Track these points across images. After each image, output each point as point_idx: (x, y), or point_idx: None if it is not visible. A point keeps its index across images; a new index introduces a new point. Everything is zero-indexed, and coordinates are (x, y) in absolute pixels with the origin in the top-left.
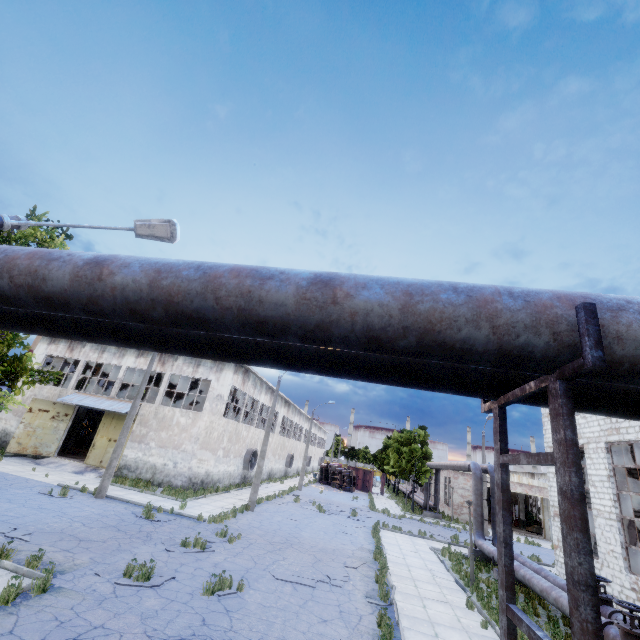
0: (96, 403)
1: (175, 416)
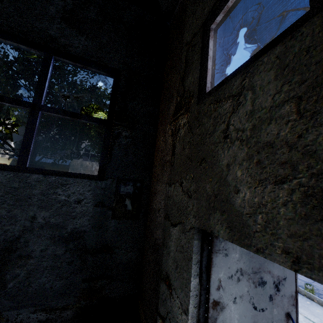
0: (43, 159)
1: (93, 166)
